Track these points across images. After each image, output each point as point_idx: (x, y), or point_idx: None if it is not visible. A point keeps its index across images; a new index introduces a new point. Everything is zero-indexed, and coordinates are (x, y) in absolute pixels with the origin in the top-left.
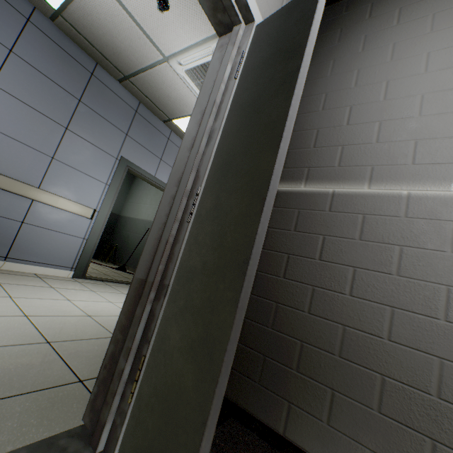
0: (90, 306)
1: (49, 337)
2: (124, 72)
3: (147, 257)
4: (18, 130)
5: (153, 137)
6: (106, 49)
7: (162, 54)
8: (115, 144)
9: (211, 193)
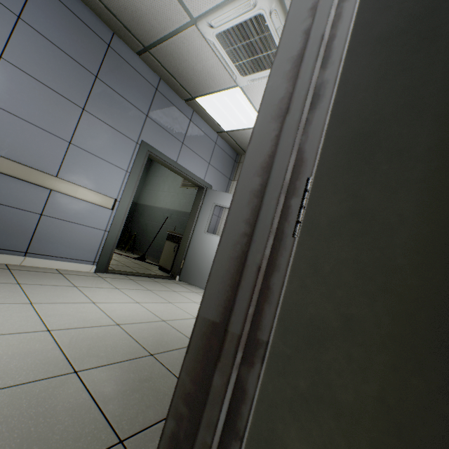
0: (117, 309)
1: (75, 362)
2: (144, 42)
3: (218, 286)
4: (31, 111)
5: (174, 118)
6: (124, 13)
7: (189, 14)
8: (135, 126)
9: (335, 188)
